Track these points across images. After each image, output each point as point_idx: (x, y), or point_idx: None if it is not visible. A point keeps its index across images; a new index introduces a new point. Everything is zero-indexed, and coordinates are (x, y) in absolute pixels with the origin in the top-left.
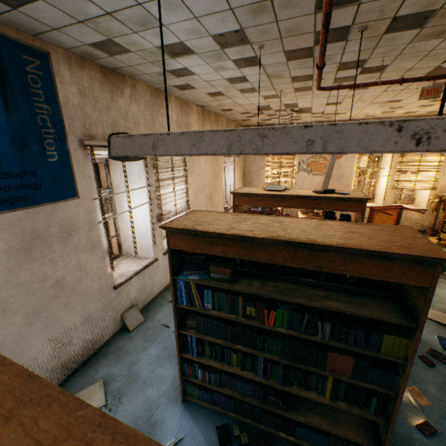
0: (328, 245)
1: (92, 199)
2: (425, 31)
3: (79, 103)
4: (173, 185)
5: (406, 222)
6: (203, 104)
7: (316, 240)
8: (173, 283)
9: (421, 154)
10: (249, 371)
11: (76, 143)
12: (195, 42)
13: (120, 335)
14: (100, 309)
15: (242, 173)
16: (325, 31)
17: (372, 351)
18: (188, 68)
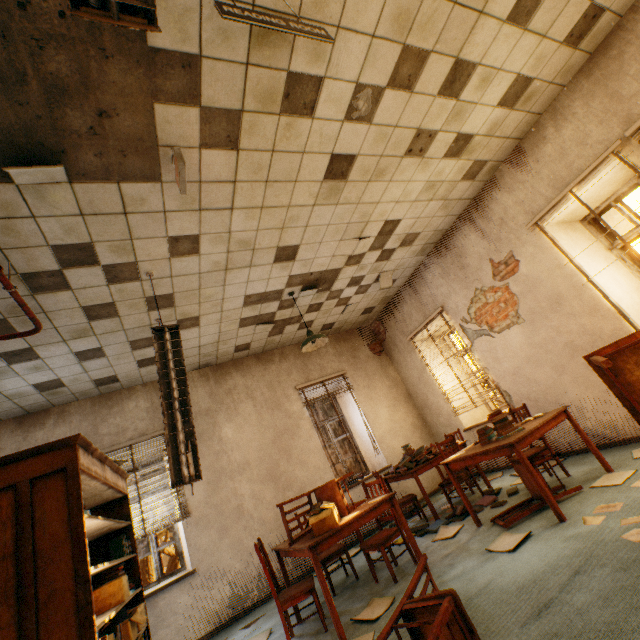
0: None
1: None
2: None
3: None
4: (138, 491)
5: None
6: (192, 366)
7: None
8: None
9: None
10: None
11: None
12: None
13: None
14: None
15: (403, 393)
16: None
17: None
18: (35, 383)
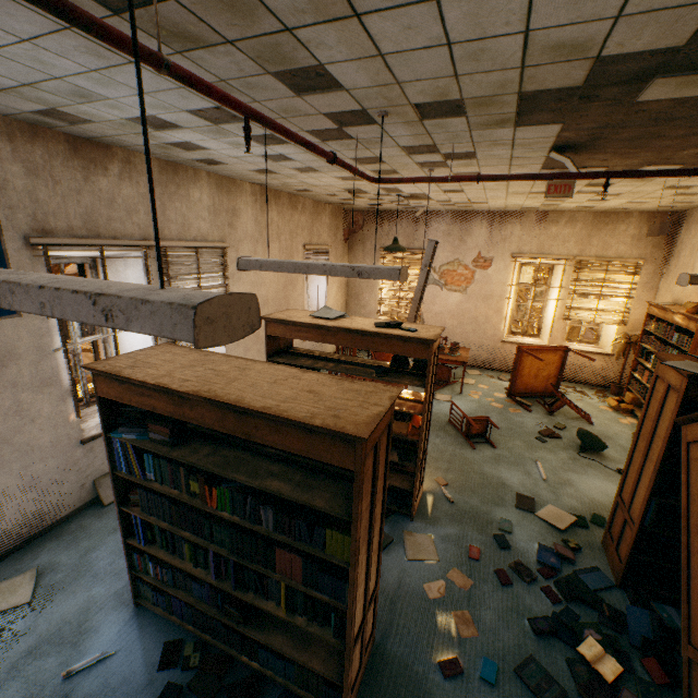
0: (248, 408)
1: (45, 318)
2: (474, 119)
3: (25, 187)
4: None
5: (582, 371)
6: (258, 181)
7: (243, 400)
8: (107, 443)
9: (606, 270)
10: (203, 569)
11: (18, 241)
12: (172, 117)
13: (89, 510)
14: (55, 470)
15: (345, 280)
16: (246, 138)
17: (318, 550)
18: (192, 142)
